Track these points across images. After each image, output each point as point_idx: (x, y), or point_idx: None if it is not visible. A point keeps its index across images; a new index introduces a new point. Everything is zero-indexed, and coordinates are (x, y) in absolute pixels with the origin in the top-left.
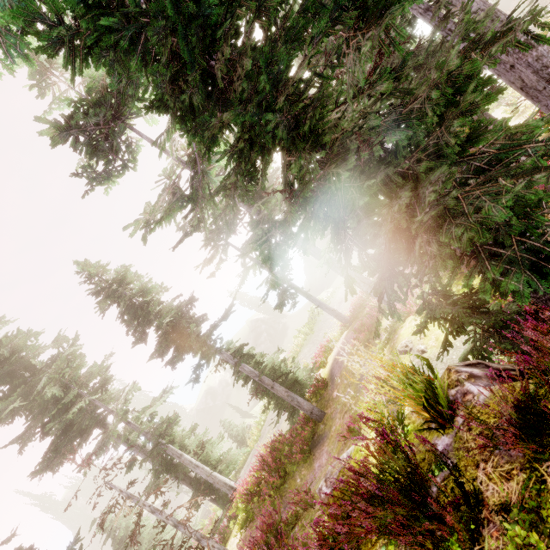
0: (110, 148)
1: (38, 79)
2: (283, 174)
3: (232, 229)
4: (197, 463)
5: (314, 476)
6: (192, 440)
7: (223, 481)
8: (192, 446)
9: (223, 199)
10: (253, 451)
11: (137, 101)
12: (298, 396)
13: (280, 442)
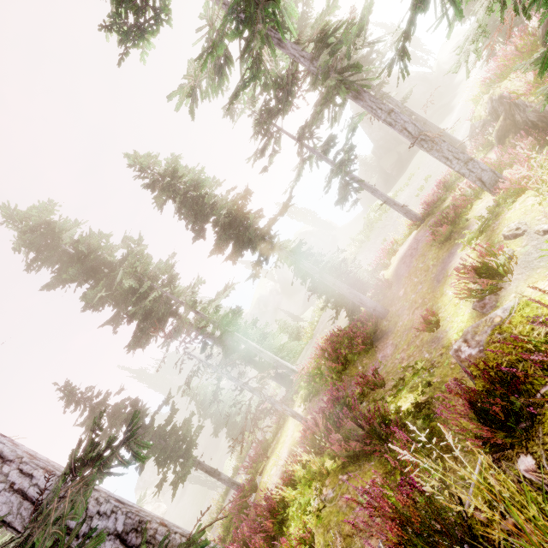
0: None
1: None
2: None
3: (289, 101)
4: (261, 349)
5: (378, 365)
6: (254, 331)
7: (285, 365)
8: (256, 335)
9: None
10: (307, 346)
11: None
12: (361, 294)
13: (339, 336)
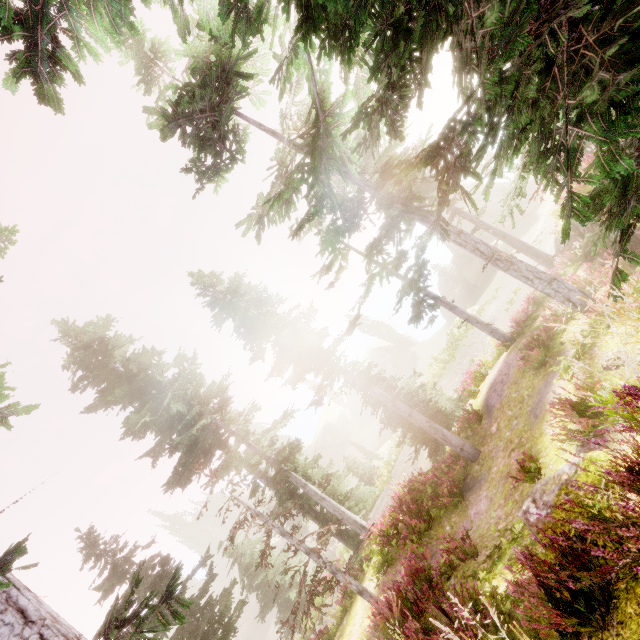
0: (217, 136)
1: (144, 73)
2: (458, 60)
3: (355, 223)
4: (323, 495)
5: (470, 525)
6: (315, 471)
7: (353, 519)
8: (317, 476)
9: (366, 122)
10: (382, 494)
11: (242, 79)
12: (443, 428)
13: (420, 482)
